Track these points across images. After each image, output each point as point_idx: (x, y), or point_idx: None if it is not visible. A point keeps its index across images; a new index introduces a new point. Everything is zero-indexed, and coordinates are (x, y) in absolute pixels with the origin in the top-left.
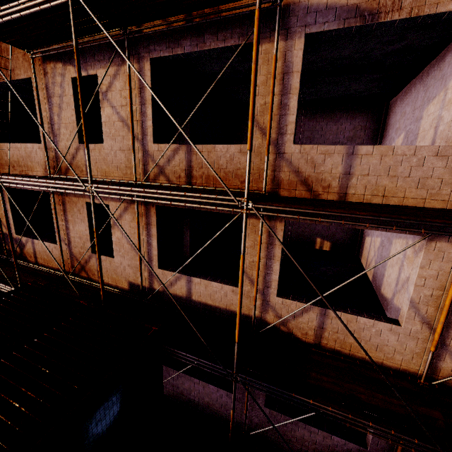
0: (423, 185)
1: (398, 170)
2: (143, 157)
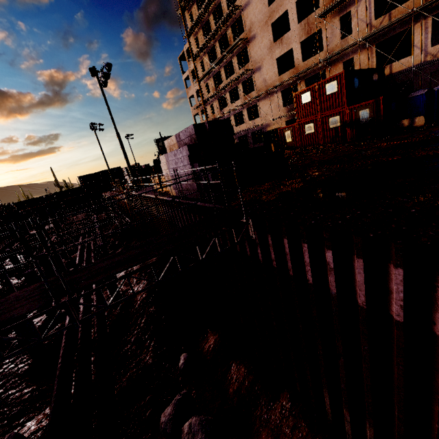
0: None
1: None
2: (370, 28)
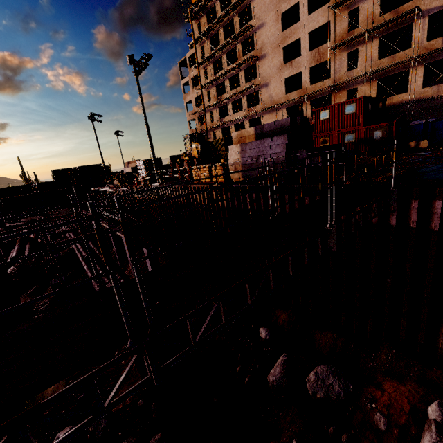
0: None
1: None
2: (373, 66)
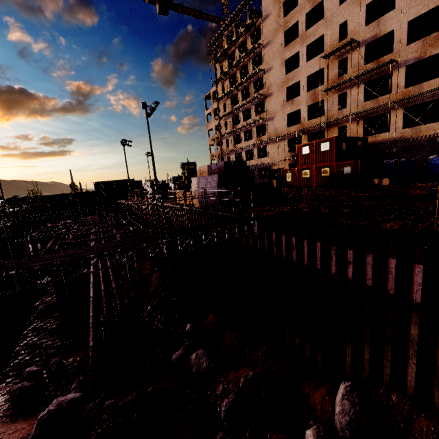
0: (437, 86)
1: (431, 85)
2: (360, 107)
